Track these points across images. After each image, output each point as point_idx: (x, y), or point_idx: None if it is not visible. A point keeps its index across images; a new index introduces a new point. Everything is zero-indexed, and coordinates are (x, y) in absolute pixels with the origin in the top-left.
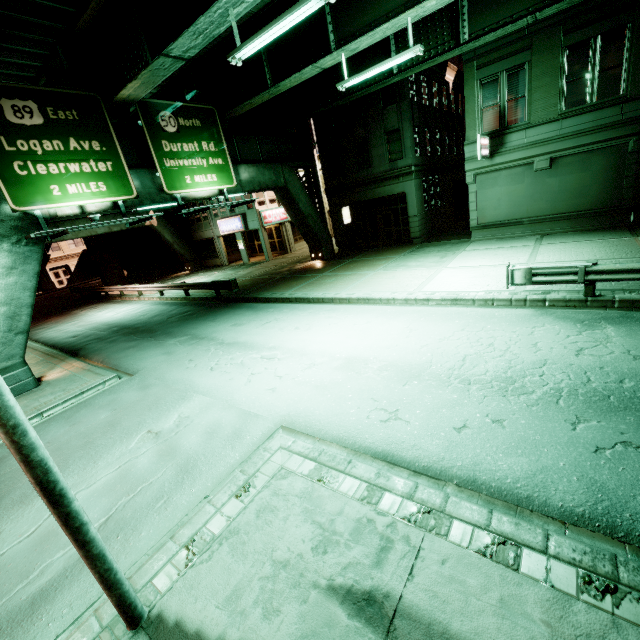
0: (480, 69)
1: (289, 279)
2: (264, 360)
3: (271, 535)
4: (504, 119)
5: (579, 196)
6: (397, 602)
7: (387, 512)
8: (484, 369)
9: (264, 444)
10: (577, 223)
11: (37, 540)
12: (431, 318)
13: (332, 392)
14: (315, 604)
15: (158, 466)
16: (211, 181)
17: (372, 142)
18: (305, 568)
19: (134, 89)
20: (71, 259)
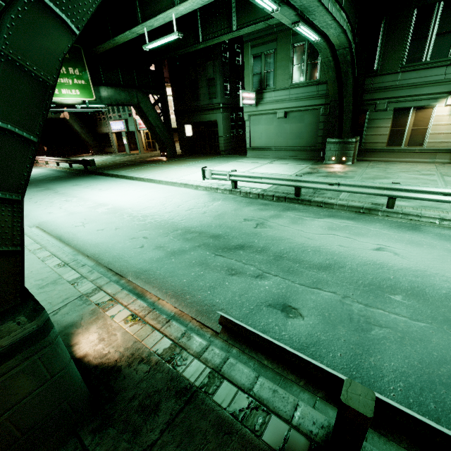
0: (252, 48)
1: (133, 165)
2: (64, 201)
3: None
4: (263, 83)
5: (299, 137)
6: None
7: (28, 248)
8: (145, 212)
9: None
10: (297, 154)
11: None
12: (163, 191)
13: (73, 215)
14: None
15: None
16: (75, 94)
17: (200, 84)
18: None
19: None
20: None
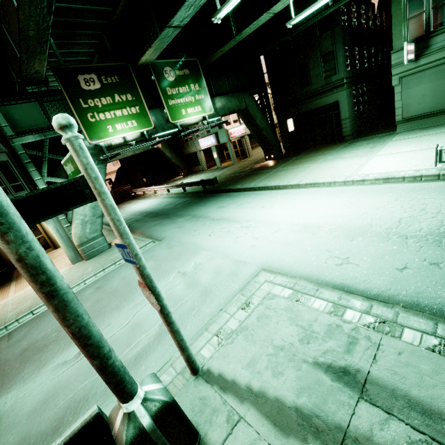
0: None
1: (251, 175)
2: (243, 228)
3: (269, 331)
4: (429, 25)
5: None
6: (366, 375)
7: (350, 321)
8: (418, 227)
9: (253, 279)
10: None
11: (130, 328)
12: (367, 193)
13: (296, 247)
14: (306, 371)
15: (188, 291)
16: (197, 111)
17: (310, 65)
18: (296, 351)
19: (149, 55)
20: (112, 174)
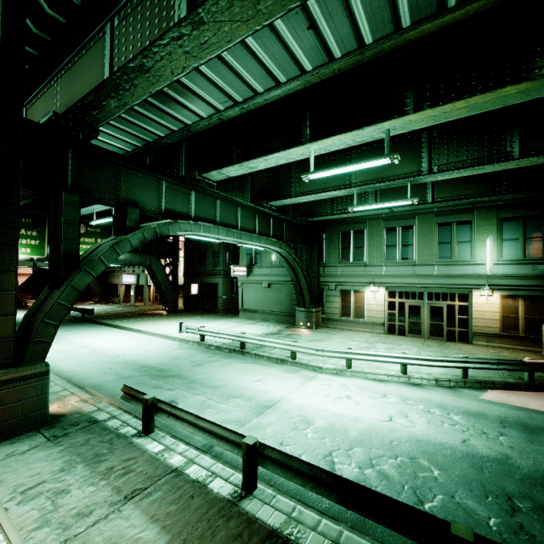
0: None
1: (130, 316)
2: (54, 342)
3: None
4: (253, 261)
5: (280, 304)
6: None
7: None
8: (119, 353)
9: None
10: (279, 317)
11: None
12: (144, 340)
13: (59, 353)
14: None
15: None
16: None
17: (207, 254)
18: None
19: None
20: (23, 276)
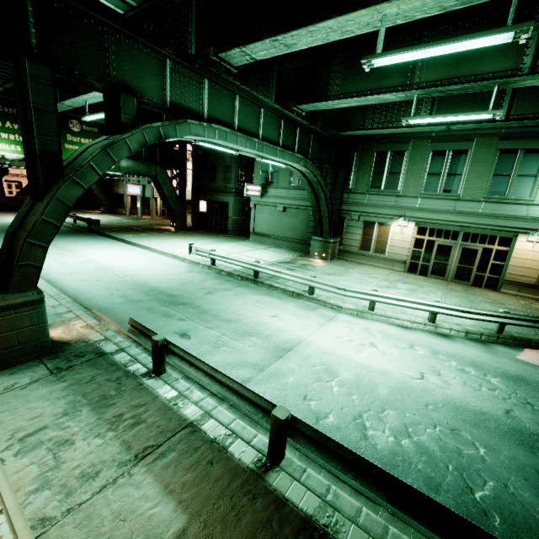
0: None
1: (138, 231)
2: (60, 254)
3: None
4: (269, 180)
5: (294, 230)
6: None
7: None
8: (127, 272)
9: None
10: (292, 244)
11: None
12: (152, 258)
13: (65, 266)
14: None
15: None
16: None
17: (218, 168)
18: None
19: None
20: (26, 178)
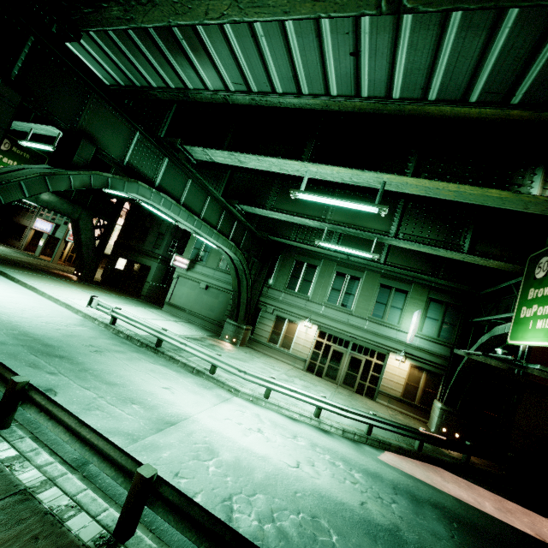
0: None
1: (28, 268)
2: None
3: None
4: (199, 257)
5: (211, 310)
6: None
7: None
8: None
9: None
10: (205, 323)
11: None
12: (37, 301)
13: None
14: None
15: None
16: None
17: (151, 232)
18: None
19: None
20: None
